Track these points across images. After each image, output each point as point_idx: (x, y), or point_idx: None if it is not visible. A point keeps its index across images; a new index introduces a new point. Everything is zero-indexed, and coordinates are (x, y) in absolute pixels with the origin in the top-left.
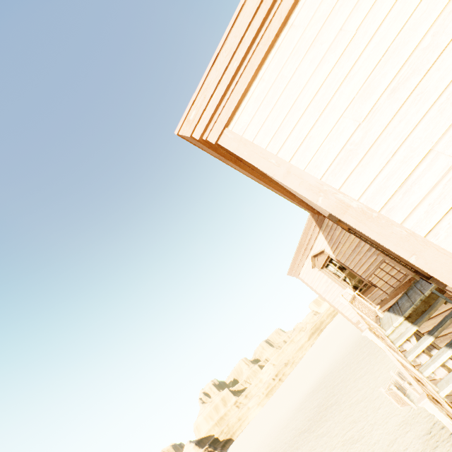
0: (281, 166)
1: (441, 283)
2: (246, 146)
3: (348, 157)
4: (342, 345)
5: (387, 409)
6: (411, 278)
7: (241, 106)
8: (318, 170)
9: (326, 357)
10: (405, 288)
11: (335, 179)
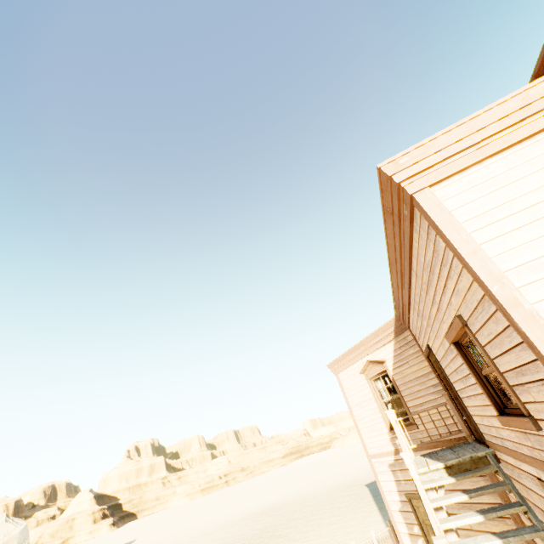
0: (470, 244)
1: (537, 425)
2: (442, 212)
3: (538, 268)
4: (320, 483)
5: None
6: (462, 437)
7: (453, 178)
8: (504, 264)
9: (295, 486)
10: (450, 444)
11: (517, 279)
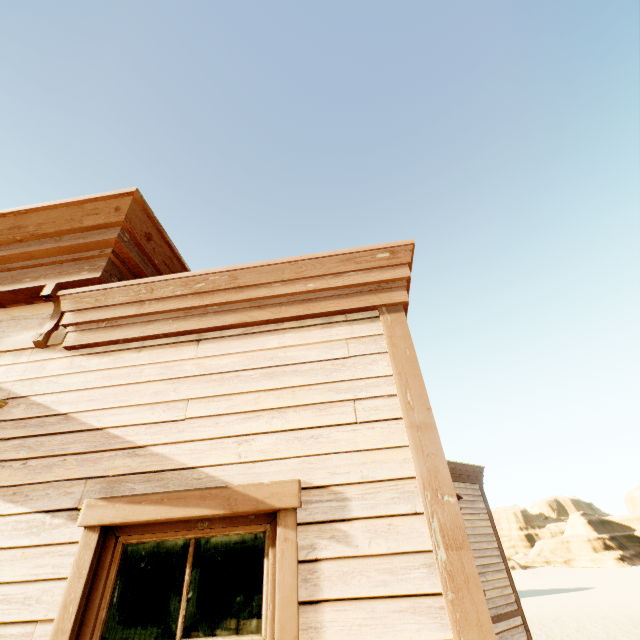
0: None
1: None
2: None
3: None
4: None
5: None
6: None
7: None
8: None
9: None
10: None
11: None
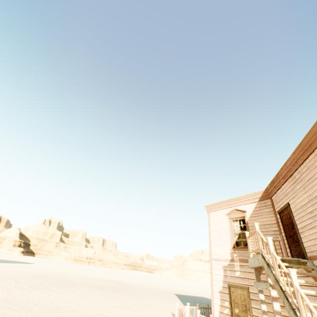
0: None
1: None
2: None
3: None
4: (146, 283)
5: (164, 316)
6: None
7: None
8: None
9: (130, 279)
10: None
11: None
